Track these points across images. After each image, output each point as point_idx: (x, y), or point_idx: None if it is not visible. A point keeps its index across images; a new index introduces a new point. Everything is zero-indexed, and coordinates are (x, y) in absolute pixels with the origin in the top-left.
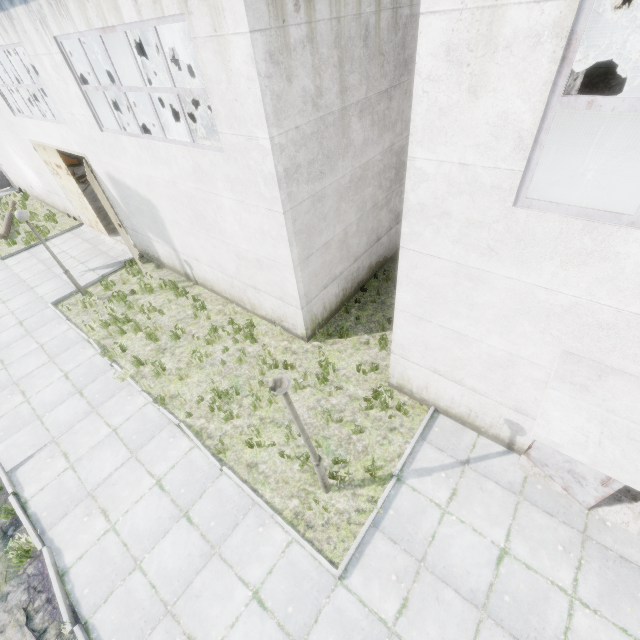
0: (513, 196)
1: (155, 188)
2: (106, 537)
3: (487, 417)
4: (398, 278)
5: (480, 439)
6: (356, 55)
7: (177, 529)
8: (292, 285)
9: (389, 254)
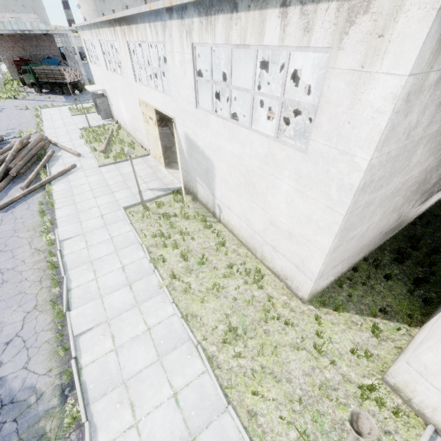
0: None
1: (220, 154)
2: (130, 432)
3: None
4: None
5: None
6: None
7: None
8: (316, 263)
9: (379, 243)
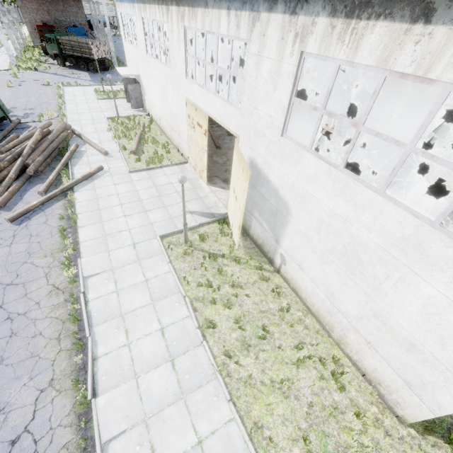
0: None
1: (307, 204)
2: None
3: None
4: None
5: None
6: None
7: None
8: None
9: None
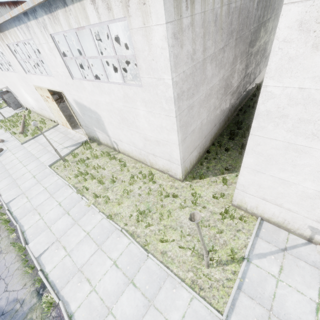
0: None
1: (100, 106)
2: (91, 295)
3: (296, 224)
4: (246, 150)
5: (290, 235)
6: (211, 30)
7: (128, 290)
8: (176, 153)
9: (219, 132)
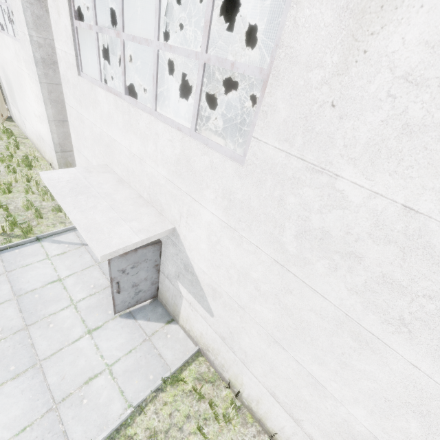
0: (77, 70)
1: (8, 66)
2: None
3: None
4: (69, 123)
5: None
6: None
7: None
8: (50, 134)
9: None
